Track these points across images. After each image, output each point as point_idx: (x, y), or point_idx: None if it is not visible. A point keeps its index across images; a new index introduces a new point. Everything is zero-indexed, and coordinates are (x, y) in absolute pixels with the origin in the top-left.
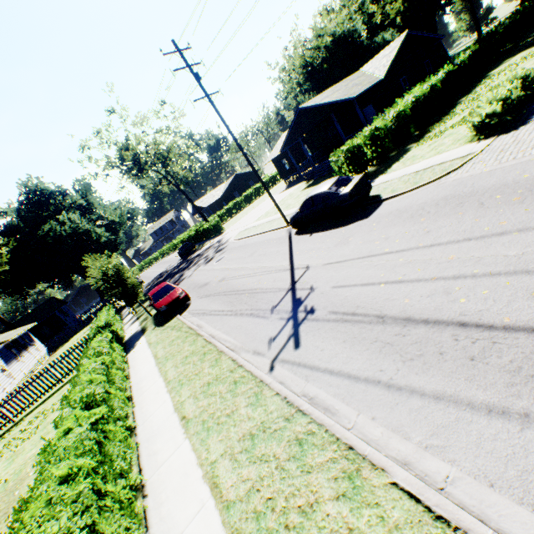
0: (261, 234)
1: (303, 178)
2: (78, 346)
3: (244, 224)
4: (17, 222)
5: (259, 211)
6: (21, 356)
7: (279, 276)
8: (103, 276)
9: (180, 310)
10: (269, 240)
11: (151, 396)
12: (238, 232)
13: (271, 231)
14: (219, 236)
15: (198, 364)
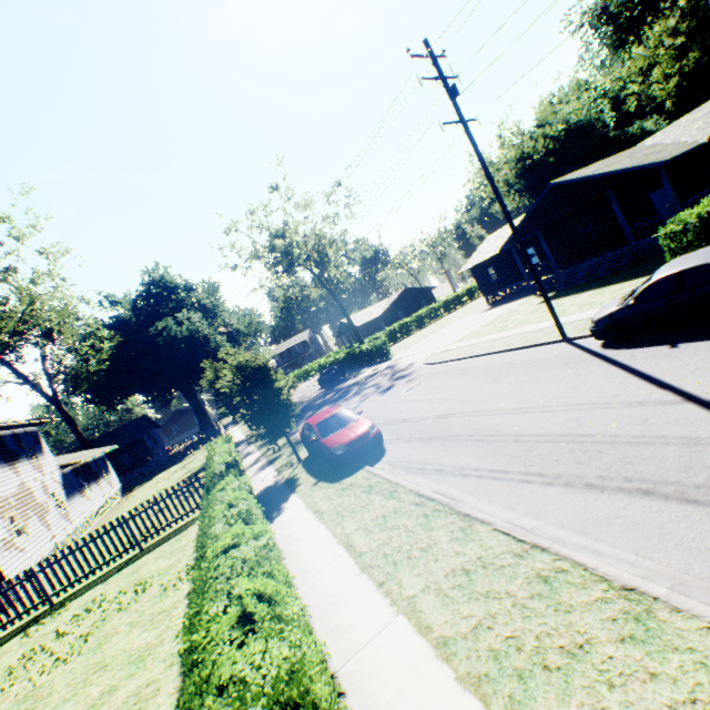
0: (492, 355)
1: (531, 289)
2: (176, 490)
3: (433, 347)
4: (130, 316)
5: (452, 332)
6: (87, 489)
7: (660, 413)
8: (245, 380)
9: (364, 458)
10: (529, 360)
11: (395, 677)
12: (426, 355)
13: (517, 349)
14: (386, 362)
15: (541, 609)
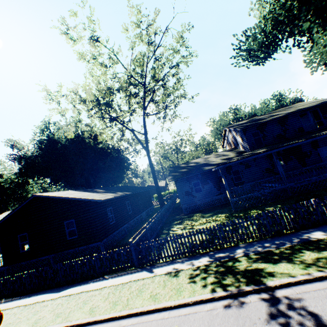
0: None
1: None
2: None
3: None
4: None
5: None
6: None
7: None
8: None
9: None
10: None
11: None
12: None
13: None
14: None
15: None
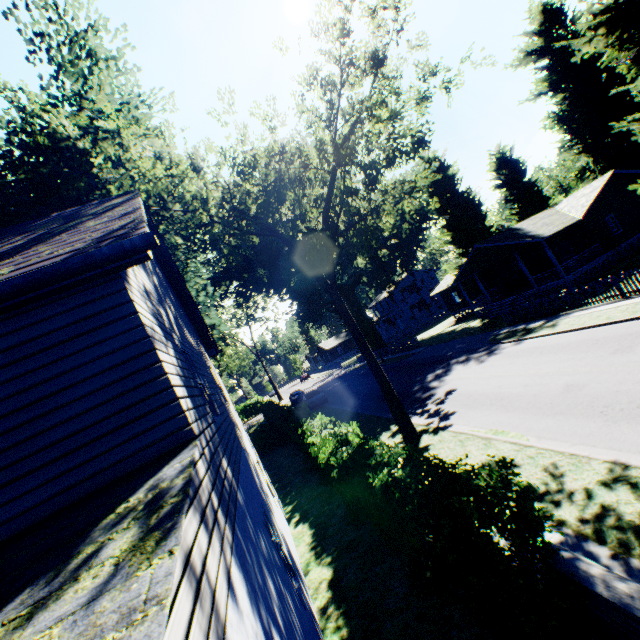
0: None
1: None
2: None
3: None
4: None
5: None
6: None
7: None
8: None
9: None
10: None
11: None
12: None
13: None
14: None
15: None
